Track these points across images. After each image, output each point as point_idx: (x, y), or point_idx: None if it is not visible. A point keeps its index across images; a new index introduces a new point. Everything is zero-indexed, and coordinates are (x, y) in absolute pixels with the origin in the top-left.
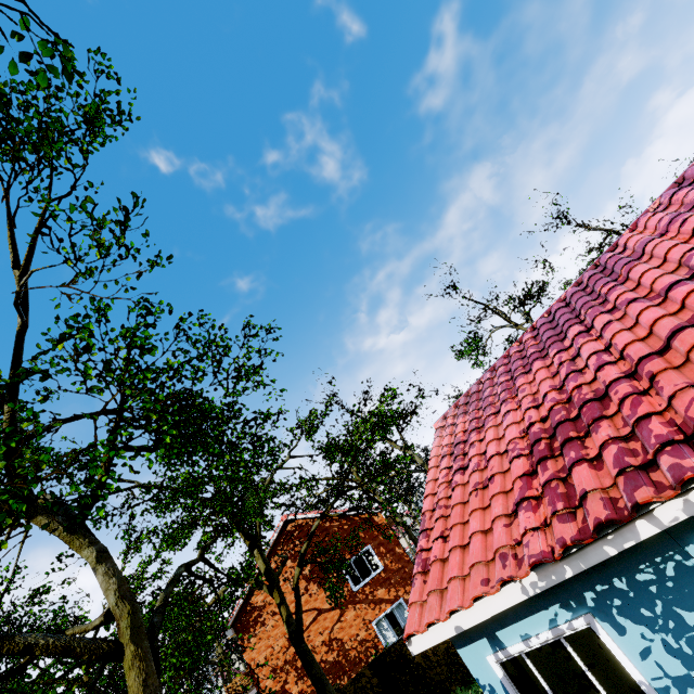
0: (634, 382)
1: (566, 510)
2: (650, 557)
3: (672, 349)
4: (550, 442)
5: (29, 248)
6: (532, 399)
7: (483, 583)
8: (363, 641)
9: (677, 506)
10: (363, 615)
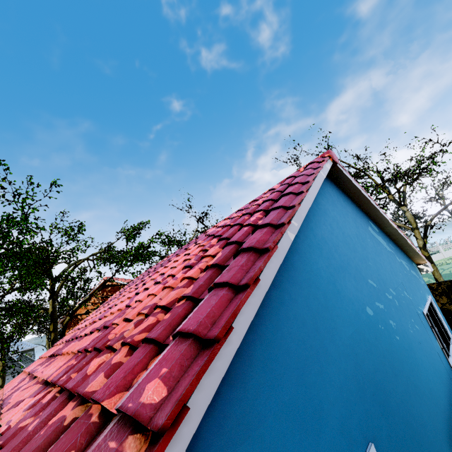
0: None
1: None
2: None
3: None
4: None
5: None
6: None
7: None
8: None
9: None
10: None
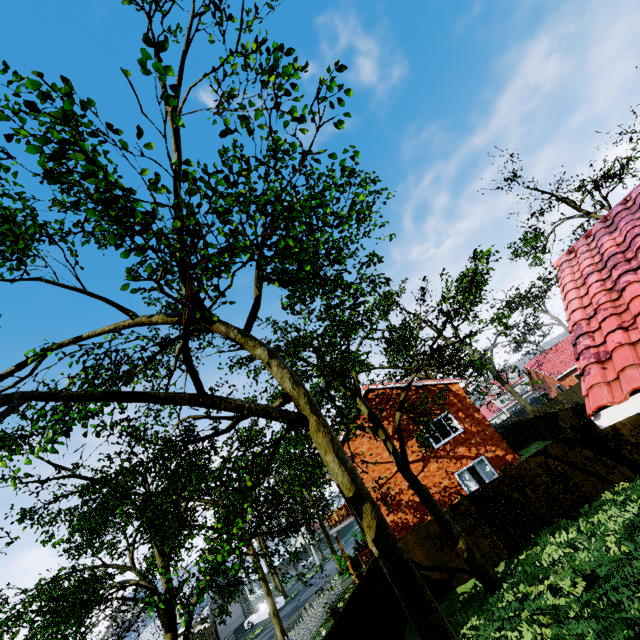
0: None
1: None
2: None
3: None
4: None
5: (179, 77)
6: None
7: None
8: (447, 488)
9: None
10: (445, 467)
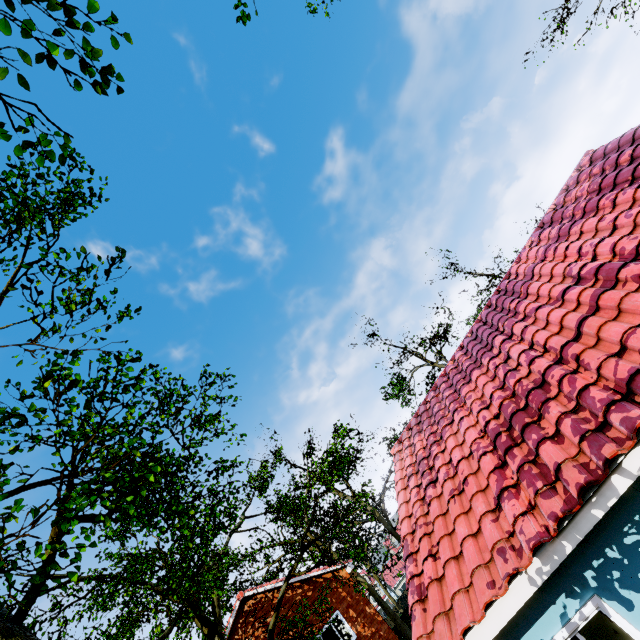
0: (563, 366)
1: (546, 486)
2: (629, 518)
3: (584, 335)
4: (509, 434)
5: None
6: (481, 402)
7: (489, 587)
8: None
9: (638, 455)
10: None
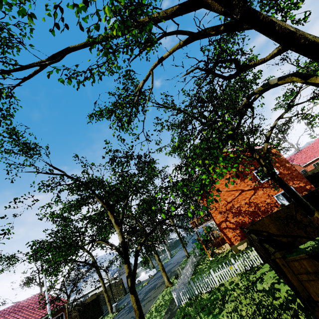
0: None
1: None
2: None
3: None
4: None
5: None
6: None
7: None
8: (269, 203)
9: None
10: (268, 193)
